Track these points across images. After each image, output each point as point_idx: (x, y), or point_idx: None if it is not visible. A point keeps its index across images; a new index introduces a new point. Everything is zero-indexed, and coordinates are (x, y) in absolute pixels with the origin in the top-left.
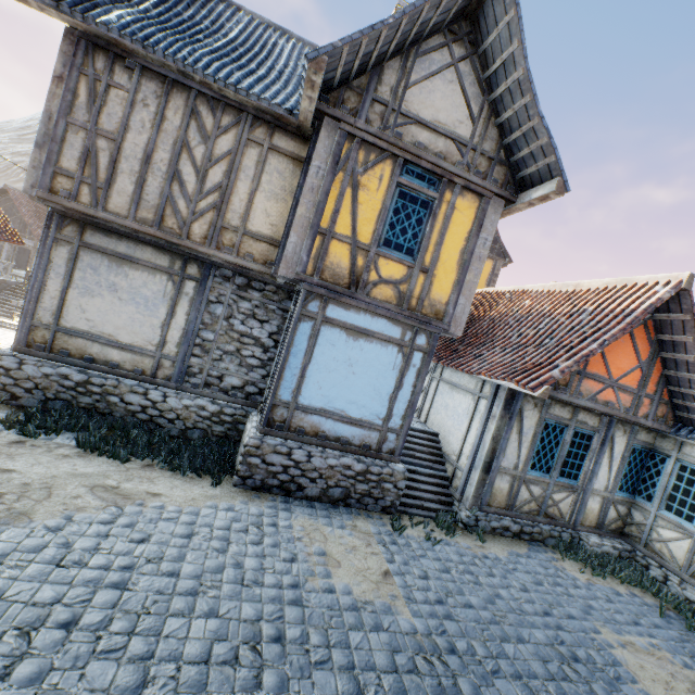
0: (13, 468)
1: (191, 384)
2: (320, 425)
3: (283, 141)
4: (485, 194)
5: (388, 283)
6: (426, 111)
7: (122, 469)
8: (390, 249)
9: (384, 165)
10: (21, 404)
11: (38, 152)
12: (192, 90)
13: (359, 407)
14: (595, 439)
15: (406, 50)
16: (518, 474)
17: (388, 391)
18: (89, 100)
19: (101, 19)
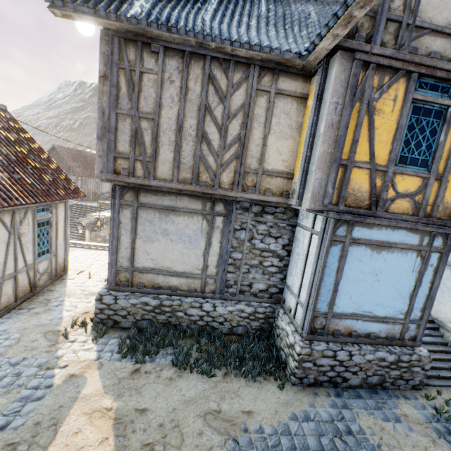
0: (145, 406)
1: (230, 294)
2: (352, 326)
3: (286, 83)
4: None
5: (404, 197)
6: (439, 16)
7: (211, 385)
8: (405, 165)
9: (398, 85)
10: (121, 326)
11: (100, 143)
12: (206, 57)
13: (384, 307)
14: None
15: None
16: None
17: (408, 290)
18: (129, 90)
19: (129, 13)
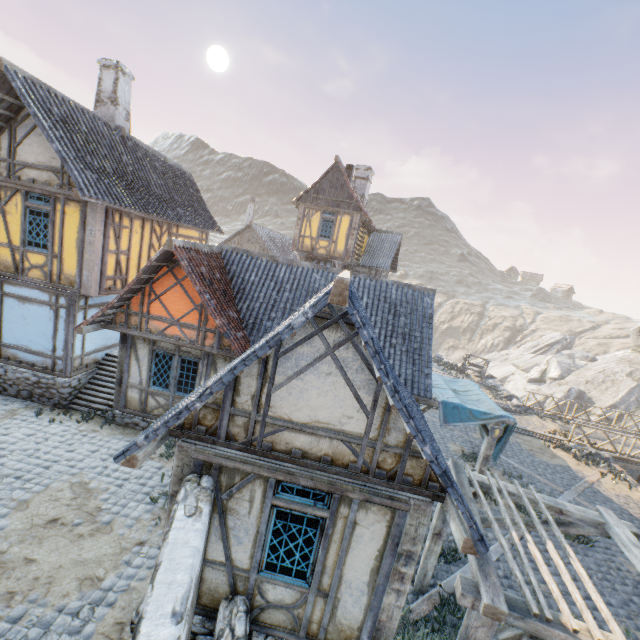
0: None
1: None
2: (18, 354)
3: None
4: (81, 201)
5: (37, 268)
6: (31, 158)
7: None
8: (33, 247)
9: (17, 197)
10: None
11: None
12: None
13: (37, 344)
14: (201, 364)
15: (9, 125)
16: (143, 388)
17: (51, 334)
18: None
19: None
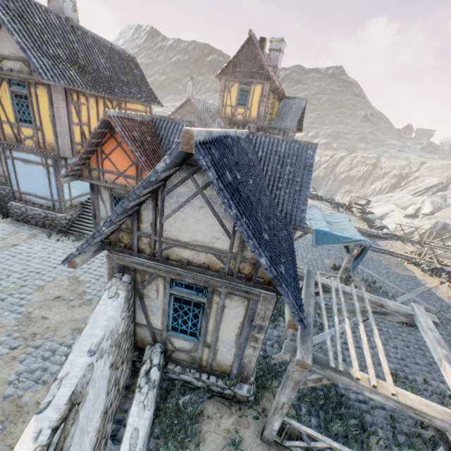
0: None
1: None
2: (31, 199)
3: None
4: (46, 84)
5: (29, 138)
6: (5, 51)
7: None
8: (23, 123)
9: (4, 84)
10: None
11: None
12: None
13: (41, 192)
14: None
15: None
16: None
17: (47, 185)
18: None
19: None
